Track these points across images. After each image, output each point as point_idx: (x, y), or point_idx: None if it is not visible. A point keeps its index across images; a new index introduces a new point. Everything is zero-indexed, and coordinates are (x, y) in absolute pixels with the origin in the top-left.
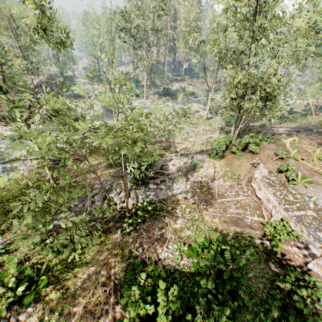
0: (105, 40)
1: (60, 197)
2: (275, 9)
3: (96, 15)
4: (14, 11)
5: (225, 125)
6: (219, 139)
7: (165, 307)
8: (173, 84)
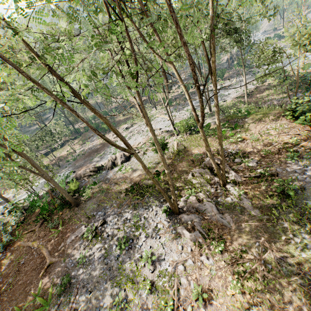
0: None
1: (266, 78)
2: None
3: None
4: (255, 11)
5: None
6: None
7: (308, 99)
8: None
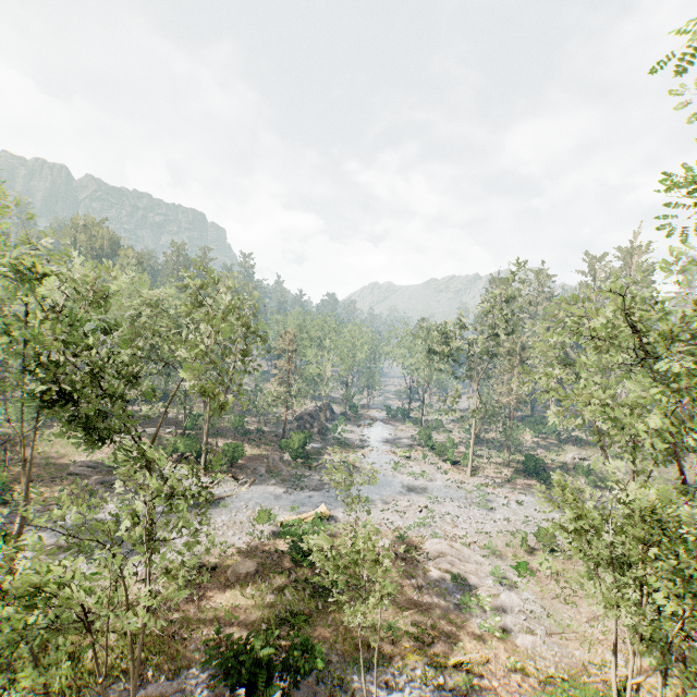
0: (417, 361)
1: None
2: (659, 363)
3: (409, 331)
4: None
5: (696, 634)
6: (561, 693)
7: None
8: (564, 449)
